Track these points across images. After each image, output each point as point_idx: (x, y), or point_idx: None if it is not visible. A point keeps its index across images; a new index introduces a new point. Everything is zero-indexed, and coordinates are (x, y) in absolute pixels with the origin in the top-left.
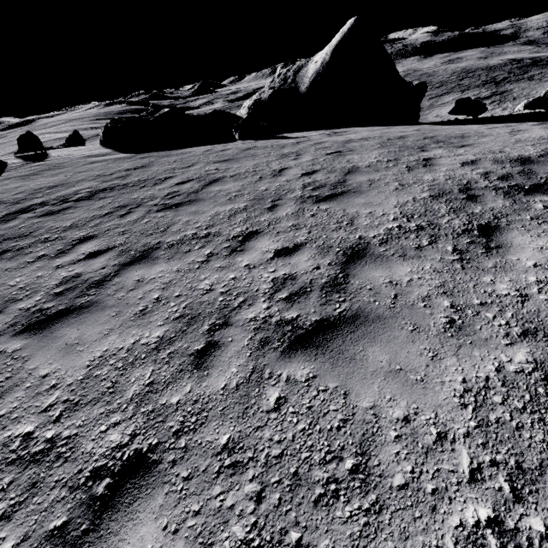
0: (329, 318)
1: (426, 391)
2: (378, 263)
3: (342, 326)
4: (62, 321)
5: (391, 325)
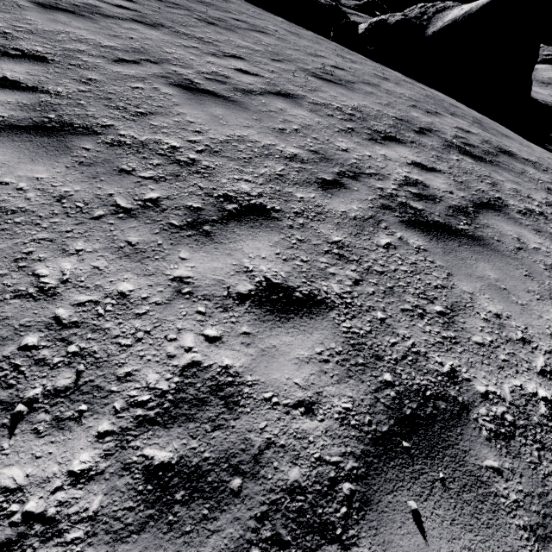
0: (217, 93)
1: (219, 126)
2: (291, 103)
3: (219, 98)
4: (63, 12)
5: (247, 112)
